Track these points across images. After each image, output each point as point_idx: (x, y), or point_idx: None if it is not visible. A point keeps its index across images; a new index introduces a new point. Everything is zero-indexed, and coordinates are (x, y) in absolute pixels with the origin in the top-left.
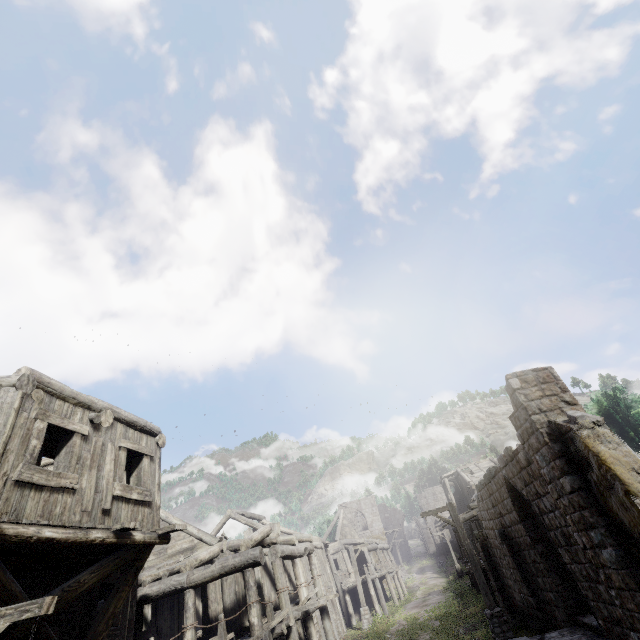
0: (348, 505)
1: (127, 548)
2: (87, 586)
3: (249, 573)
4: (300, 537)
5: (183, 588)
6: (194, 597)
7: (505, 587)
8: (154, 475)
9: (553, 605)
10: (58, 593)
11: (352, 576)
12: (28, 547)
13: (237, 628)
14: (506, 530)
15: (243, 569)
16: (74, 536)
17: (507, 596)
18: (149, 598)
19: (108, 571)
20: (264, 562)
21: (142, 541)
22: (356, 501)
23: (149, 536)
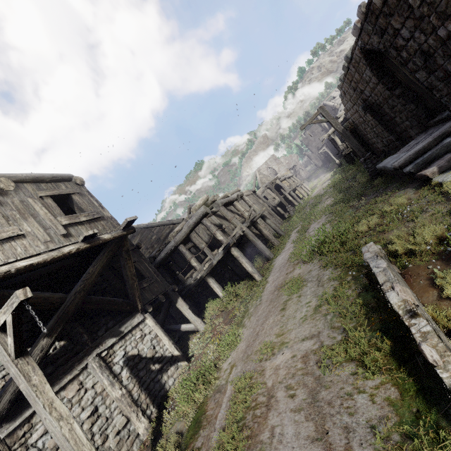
0: (260, 168)
1: (107, 246)
2: (97, 272)
3: (205, 221)
4: (232, 193)
5: (176, 247)
6: (184, 247)
7: (370, 146)
8: (91, 203)
9: (408, 129)
10: (80, 283)
11: (277, 198)
12: (33, 276)
13: (218, 247)
14: (367, 102)
15: (200, 221)
16: (49, 256)
17: (372, 151)
18: (163, 260)
19: (105, 261)
20: (218, 215)
21: (112, 238)
22: (264, 163)
23: (115, 233)
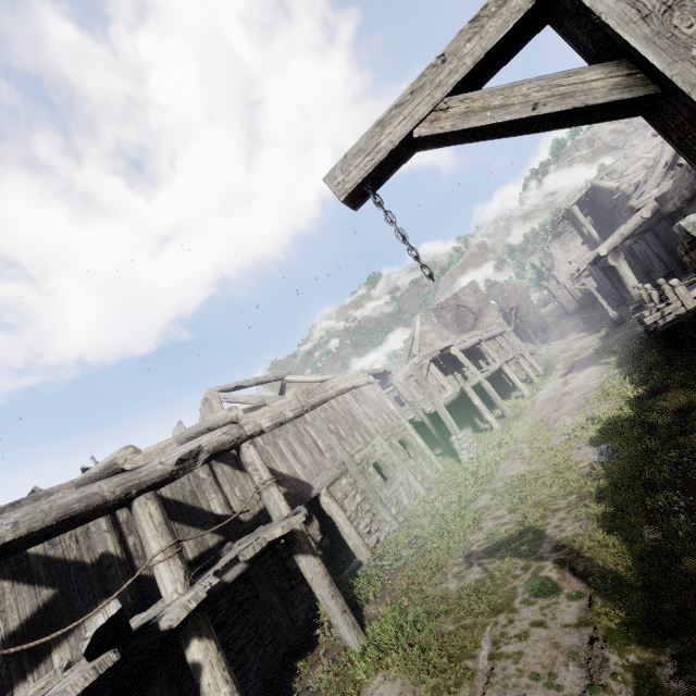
0: (444, 305)
1: None
2: None
3: None
4: (213, 422)
5: None
6: None
7: None
8: None
9: None
10: None
11: (448, 389)
12: None
13: None
14: None
15: None
16: None
17: None
18: None
19: None
20: None
21: None
22: (452, 297)
23: None
